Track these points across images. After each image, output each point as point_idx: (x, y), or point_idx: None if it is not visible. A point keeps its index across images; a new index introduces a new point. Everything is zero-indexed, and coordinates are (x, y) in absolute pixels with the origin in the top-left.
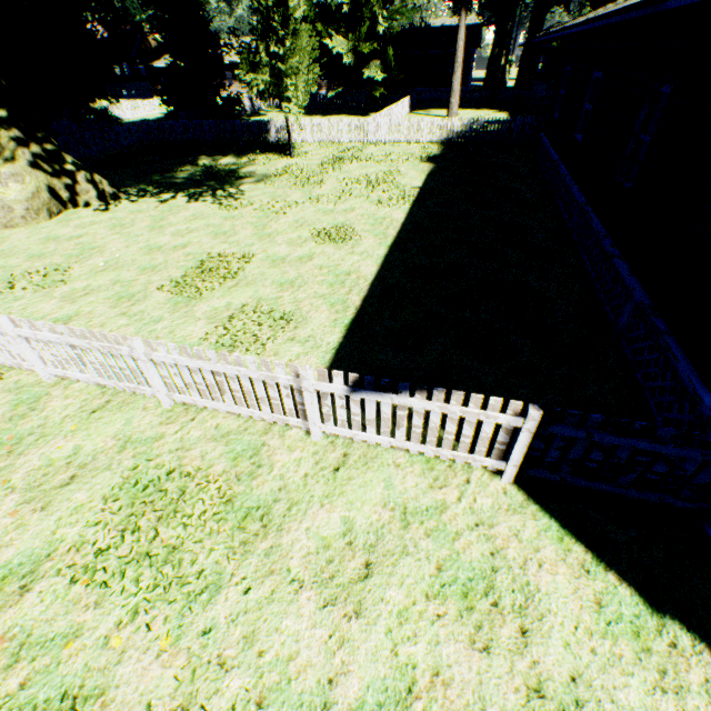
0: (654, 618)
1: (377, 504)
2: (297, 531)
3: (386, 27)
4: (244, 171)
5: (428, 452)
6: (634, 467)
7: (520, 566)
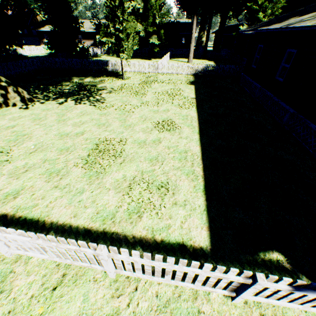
0: None
1: None
2: None
3: (159, 20)
4: (100, 86)
5: None
6: None
7: None
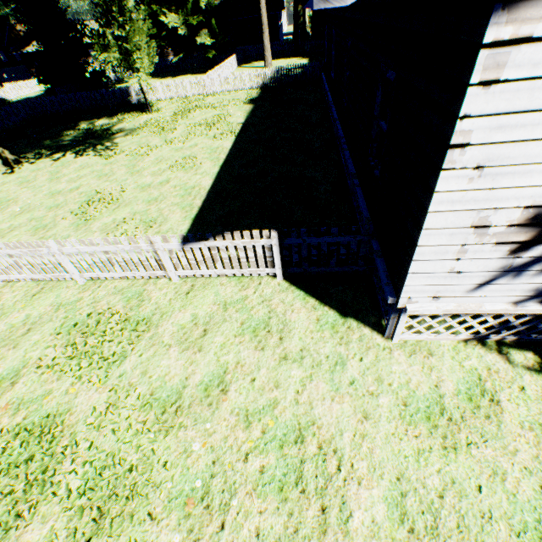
0: (343, 319)
1: (210, 304)
2: (167, 325)
3: (206, 2)
4: (116, 129)
5: (236, 273)
6: (333, 254)
7: (283, 314)
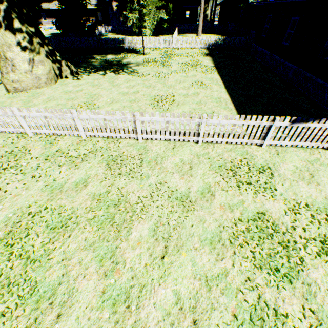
0: None
1: (298, 161)
2: (282, 170)
3: None
4: (125, 61)
5: (305, 145)
6: None
7: None
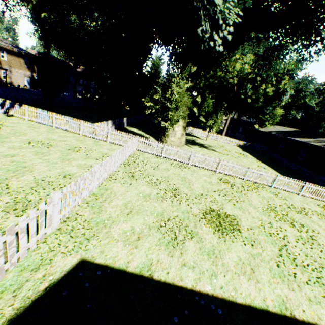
0: None
1: None
2: None
3: (208, 110)
4: (197, 141)
5: None
6: None
7: None
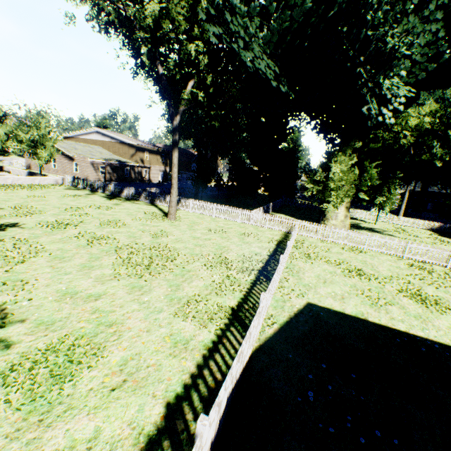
0: None
1: None
2: None
3: (370, 183)
4: (362, 225)
5: None
6: None
7: None
